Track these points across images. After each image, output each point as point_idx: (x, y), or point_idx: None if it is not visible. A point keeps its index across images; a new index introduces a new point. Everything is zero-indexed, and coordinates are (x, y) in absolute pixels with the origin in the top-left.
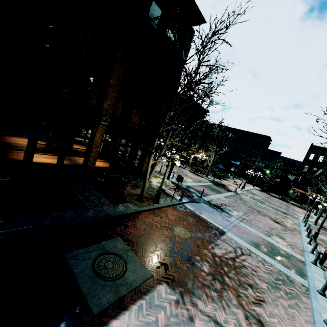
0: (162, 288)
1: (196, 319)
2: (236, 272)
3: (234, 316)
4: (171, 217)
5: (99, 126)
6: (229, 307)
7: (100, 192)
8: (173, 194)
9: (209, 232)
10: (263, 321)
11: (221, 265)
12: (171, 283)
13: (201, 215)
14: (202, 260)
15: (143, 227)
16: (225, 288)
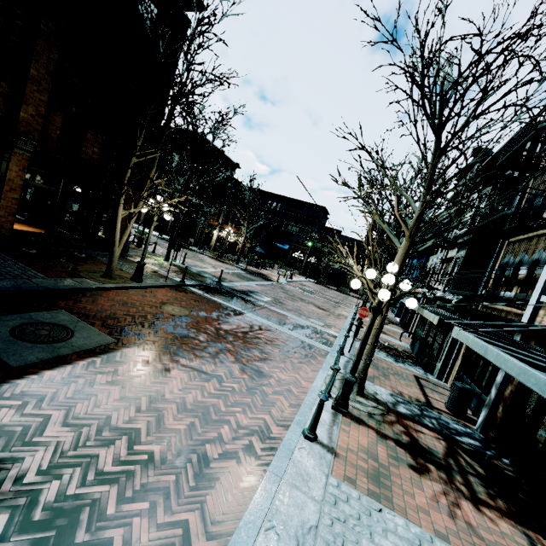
0: (130, 350)
1: (175, 369)
2: (244, 341)
3: (227, 368)
4: (162, 298)
5: (15, 152)
6: (222, 363)
7: (28, 264)
8: (168, 271)
9: (220, 312)
10: (262, 371)
11: (226, 337)
12: (145, 347)
13: (212, 298)
14: (199, 332)
15: (109, 304)
16: (223, 352)
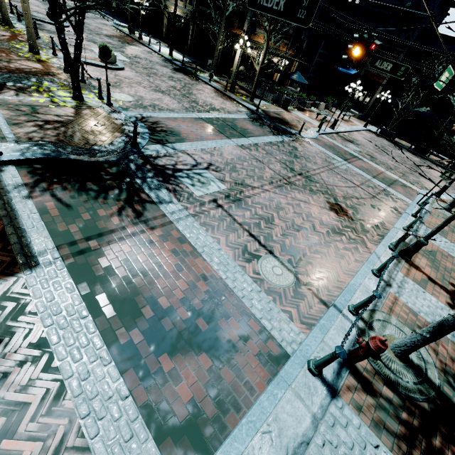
0: None
1: None
2: None
3: None
4: None
5: None
6: None
7: None
8: None
9: None
10: None
11: None
12: None
13: (14, 204)
14: None
15: None
16: None
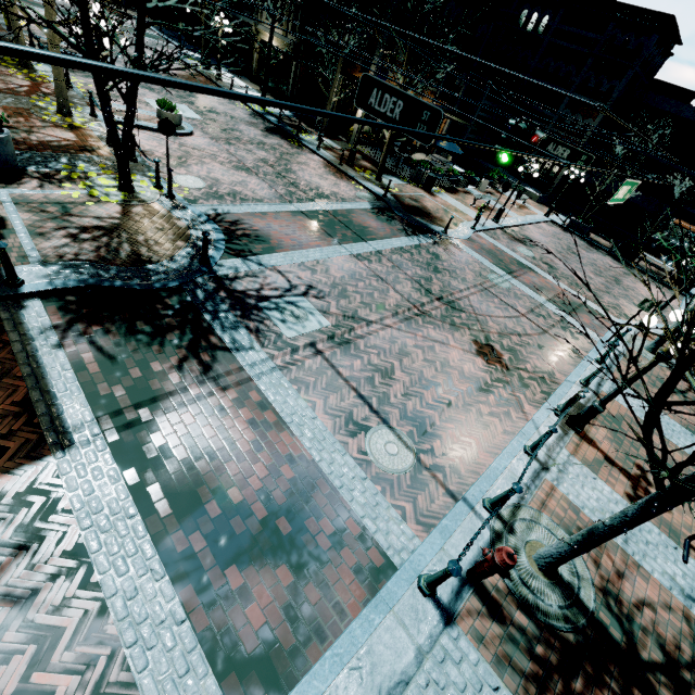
0: None
1: None
2: None
3: None
4: None
5: None
6: None
7: None
8: None
9: None
10: None
11: None
12: None
13: (41, 358)
14: None
15: None
16: None
